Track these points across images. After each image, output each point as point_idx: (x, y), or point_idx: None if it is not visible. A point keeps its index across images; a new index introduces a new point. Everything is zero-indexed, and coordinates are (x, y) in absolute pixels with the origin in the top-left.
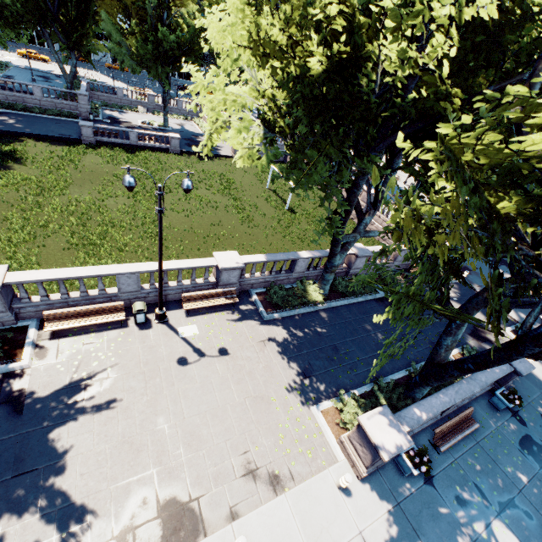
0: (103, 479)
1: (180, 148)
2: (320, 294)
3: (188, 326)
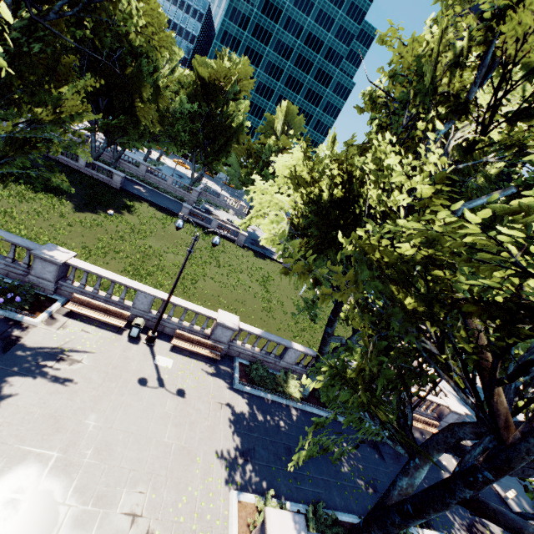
0: (15, 435)
1: (244, 243)
2: (299, 392)
3: (166, 358)
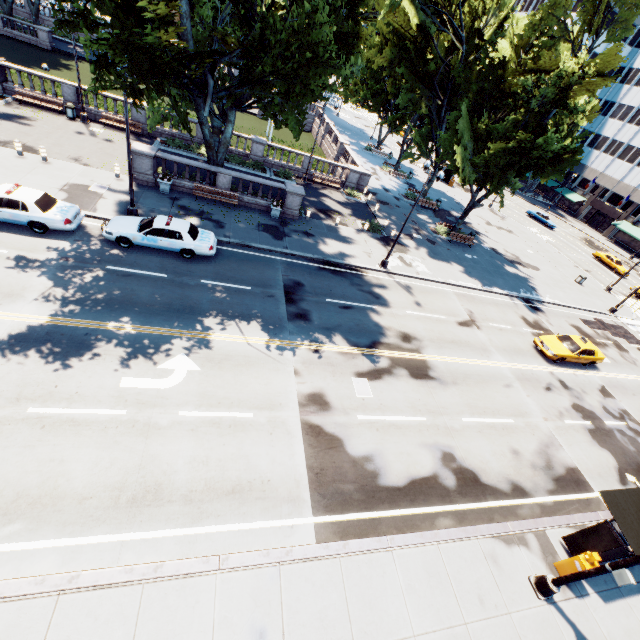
0: (6, 133)
1: None
2: None
3: (98, 129)
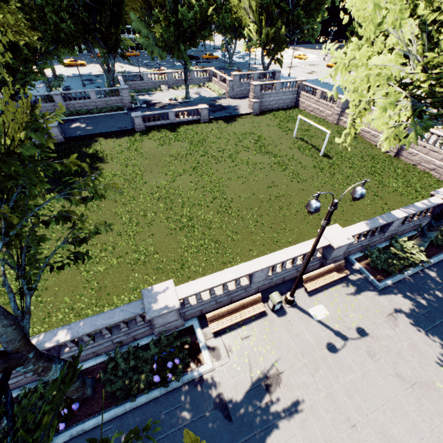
0: None
1: (208, 116)
2: (418, 250)
3: (316, 307)
